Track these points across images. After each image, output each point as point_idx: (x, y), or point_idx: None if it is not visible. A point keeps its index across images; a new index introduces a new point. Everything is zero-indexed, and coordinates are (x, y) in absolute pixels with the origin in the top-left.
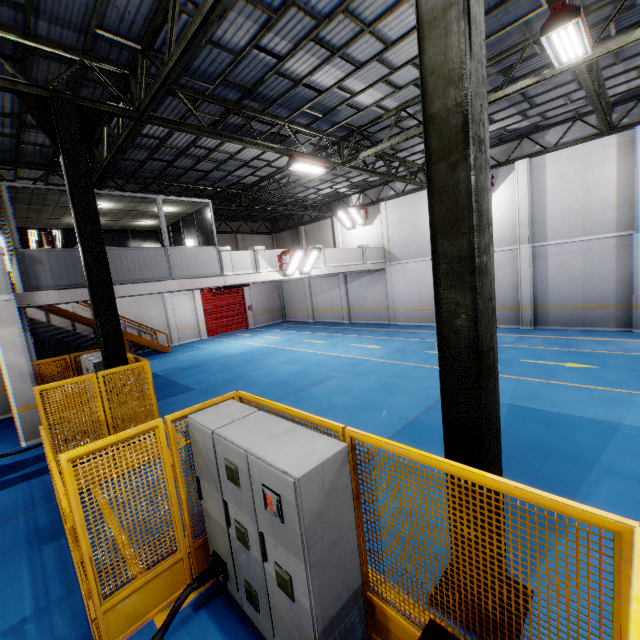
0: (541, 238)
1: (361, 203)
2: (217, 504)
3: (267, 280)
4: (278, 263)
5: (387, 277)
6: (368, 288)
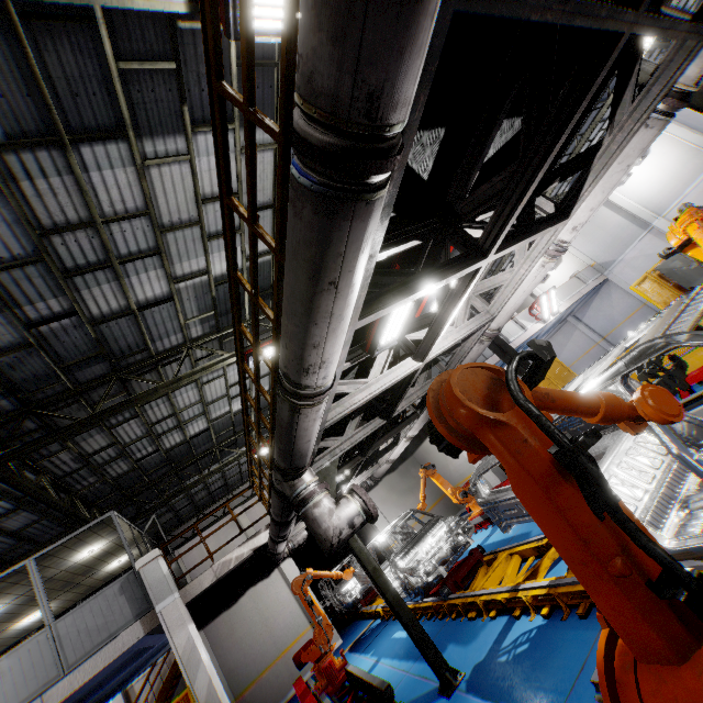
0: None
1: None
2: None
3: (537, 331)
4: (532, 318)
5: (616, 282)
6: (605, 306)
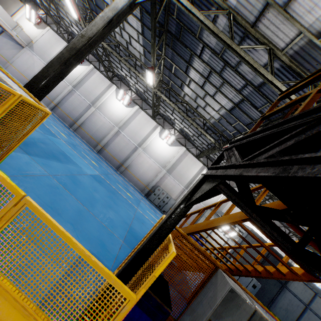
0: (77, 89)
1: (42, 17)
2: None
3: None
4: None
5: (22, 51)
6: (9, 47)
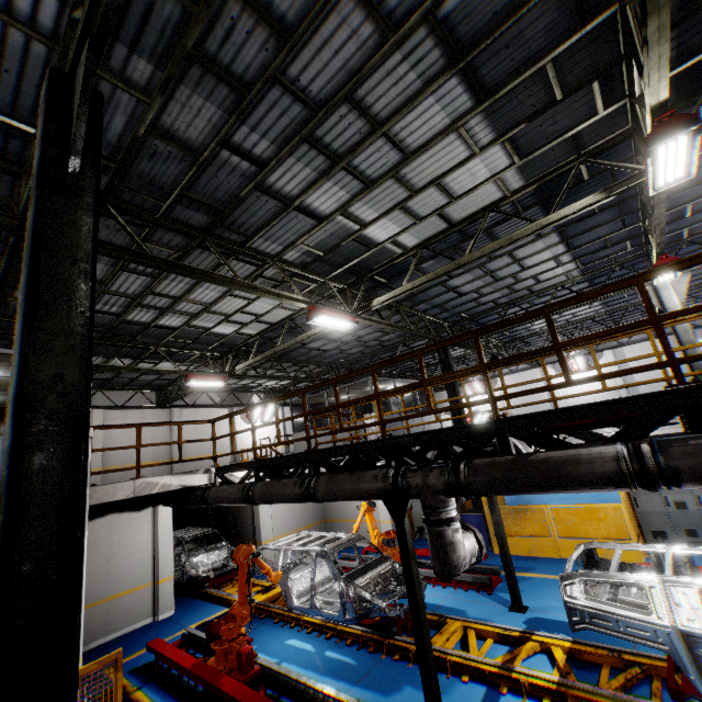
0: None
1: (478, 378)
2: (654, 502)
3: None
4: None
5: None
6: None
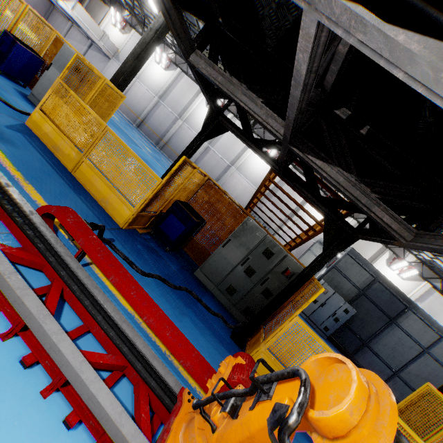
0: (163, 100)
1: (127, 20)
2: None
3: None
4: None
5: (109, 64)
6: (97, 61)
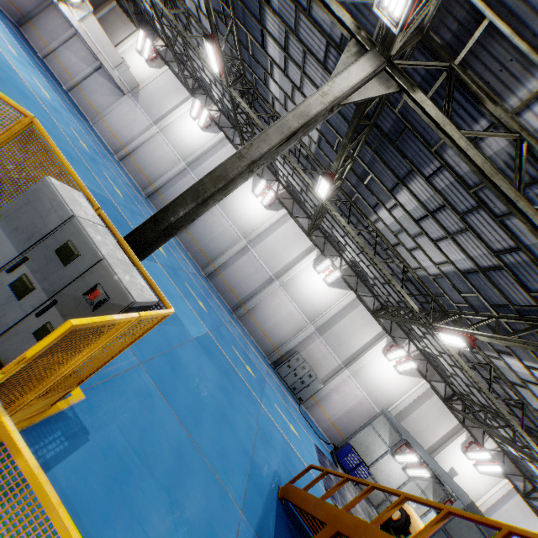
0: (192, 168)
1: (160, 50)
2: None
3: None
4: None
5: (121, 100)
6: (104, 91)
